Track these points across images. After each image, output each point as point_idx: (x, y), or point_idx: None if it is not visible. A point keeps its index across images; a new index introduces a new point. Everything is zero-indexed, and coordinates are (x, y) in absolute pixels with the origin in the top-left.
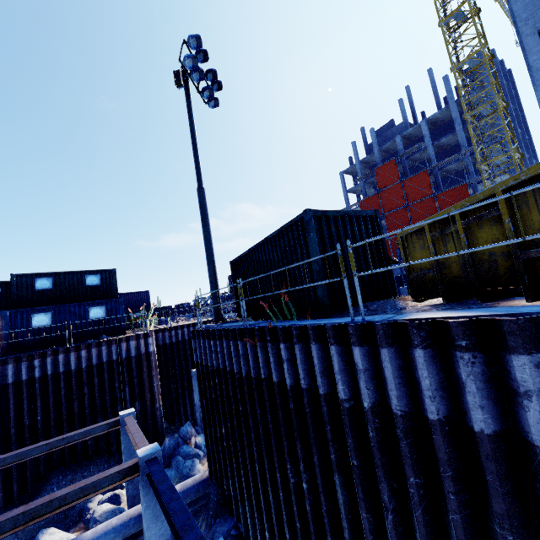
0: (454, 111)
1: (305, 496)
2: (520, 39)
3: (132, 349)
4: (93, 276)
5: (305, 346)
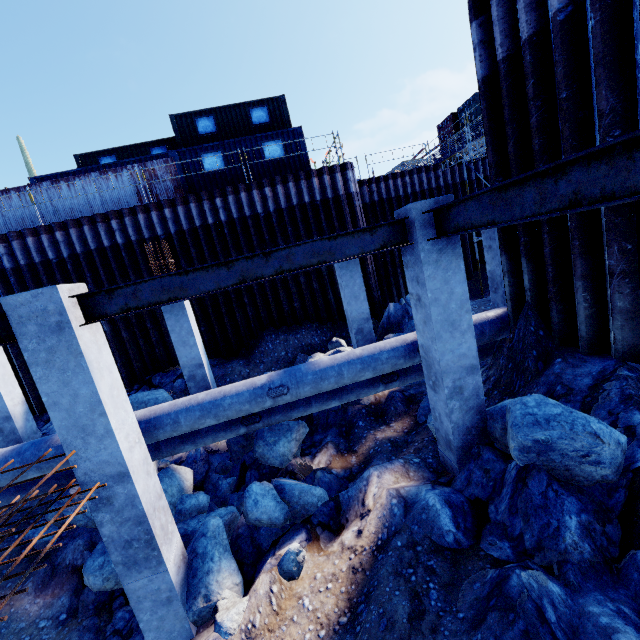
0: None
1: None
2: None
3: (328, 188)
4: (258, 110)
5: None
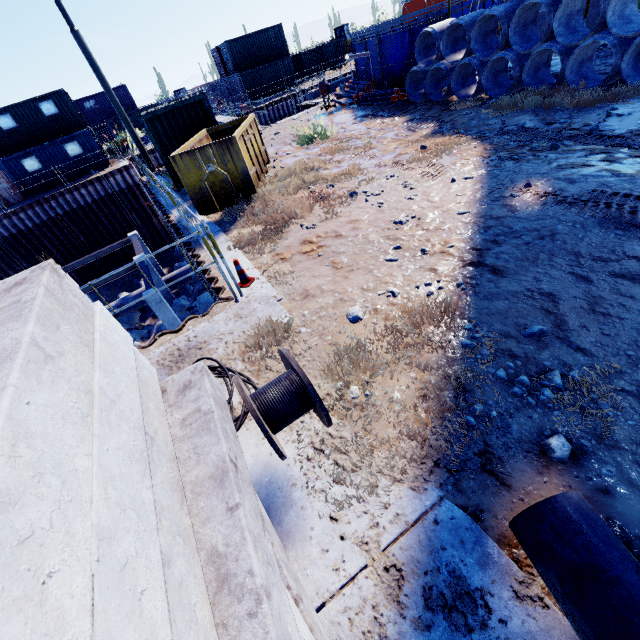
0: None
1: None
2: None
3: (121, 183)
4: (45, 103)
5: None
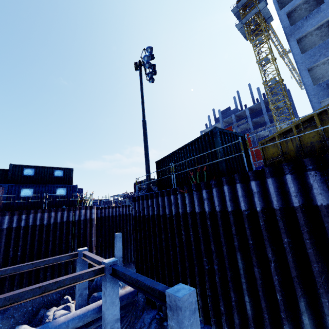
0: (262, 105)
1: (215, 273)
2: (299, 71)
3: (82, 215)
4: (59, 171)
5: (219, 189)
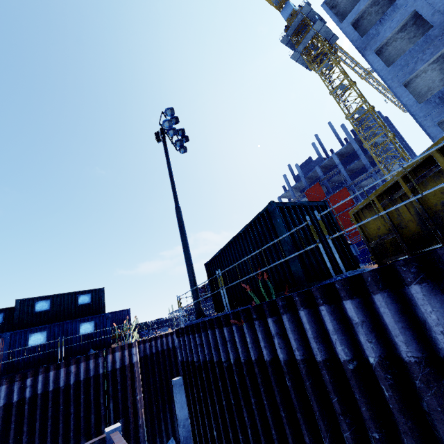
0: (355, 145)
1: None
2: (391, 90)
3: (117, 361)
4: (84, 295)
5: (293, 315)
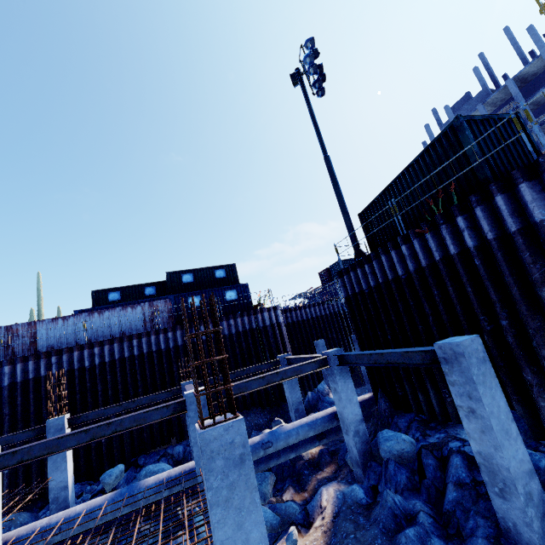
0: None
1: (506, 332)
2: None
3: (266, 319)
4: (220, 270)
5: (486, 206)
